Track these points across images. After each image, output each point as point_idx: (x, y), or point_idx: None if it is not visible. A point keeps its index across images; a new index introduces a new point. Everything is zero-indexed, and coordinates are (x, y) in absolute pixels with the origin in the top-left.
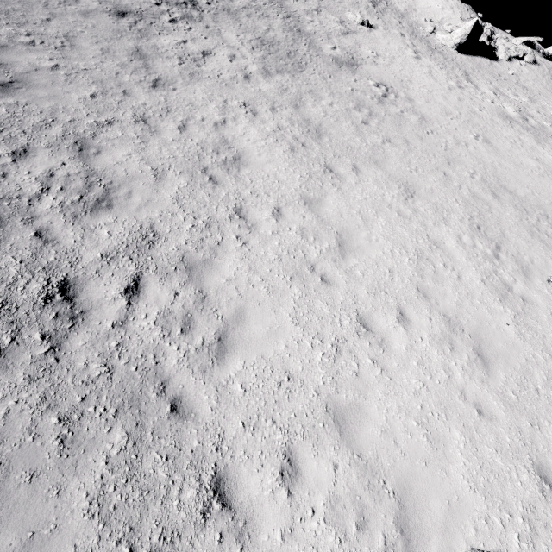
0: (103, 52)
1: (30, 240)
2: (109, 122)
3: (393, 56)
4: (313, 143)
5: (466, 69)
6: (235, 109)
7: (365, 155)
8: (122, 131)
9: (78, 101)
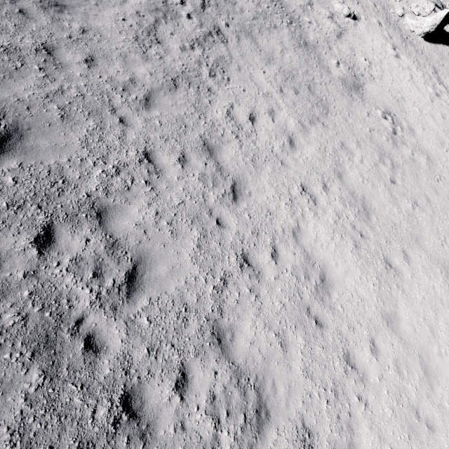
0: (182, 163)
1: None
2: (223, 282)
3: (380, 59)
4: (367, 229)
5: (434, 63)
6: (298, 199)
7: (407, 233)
8: (237, 289)
9: (191, 262)
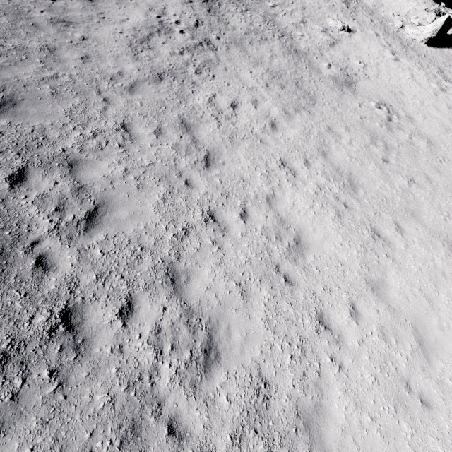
0: (157, 134)
1: (166, 442)
2: (185, 231)
3: (377, 62)
4: (352, 201)
5: (439, 64)
6: (276, 172)
7: (400, 207)
8: (199, 239)
9: (154, 212)
